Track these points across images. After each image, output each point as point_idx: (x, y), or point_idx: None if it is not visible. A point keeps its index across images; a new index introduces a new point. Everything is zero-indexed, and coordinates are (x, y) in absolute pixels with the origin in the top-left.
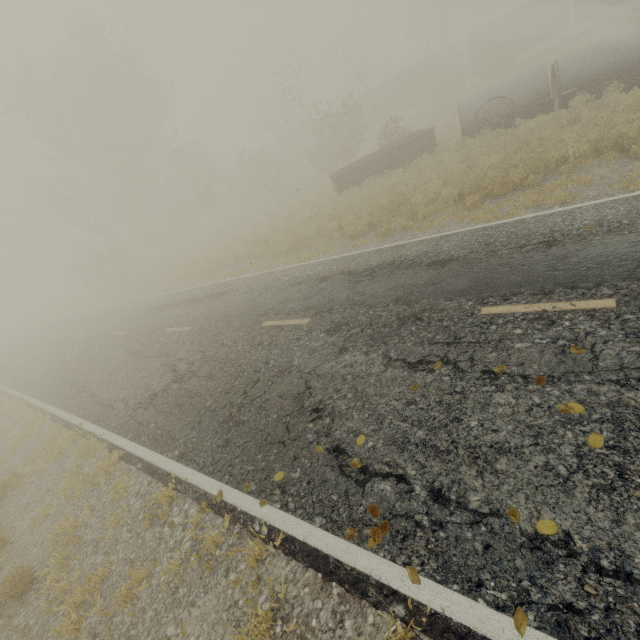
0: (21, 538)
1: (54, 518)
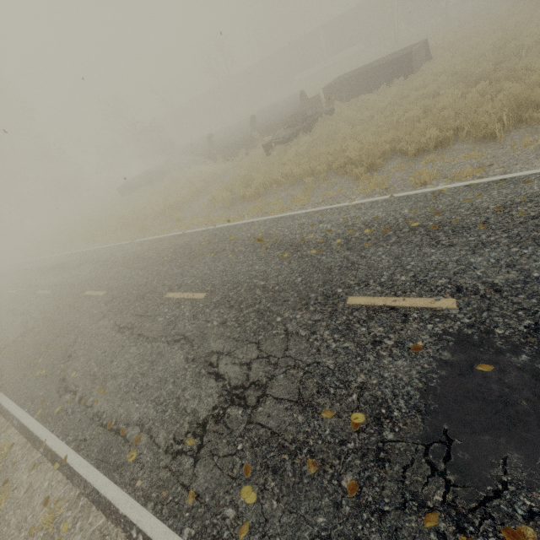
0: None
1: None
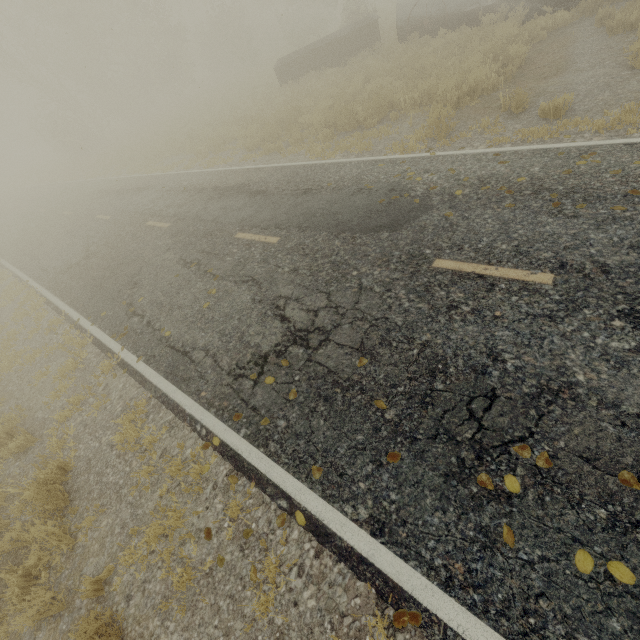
0: None
1: (7, 330)
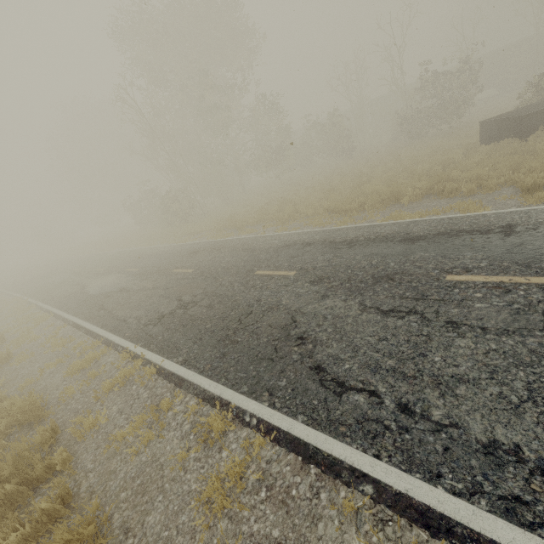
0: None
1: None
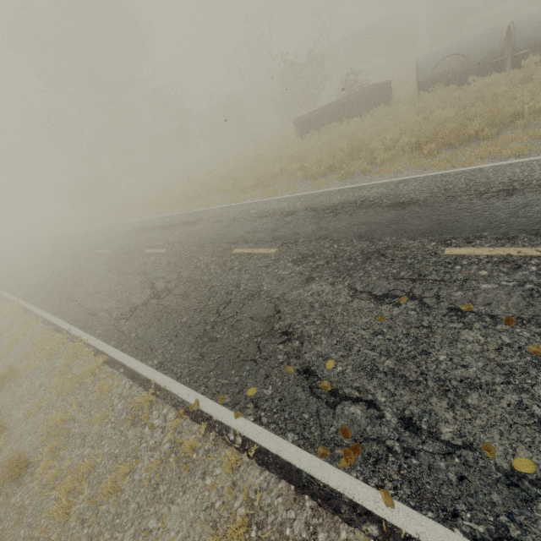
0: (17, 426)
1: (46, 410)
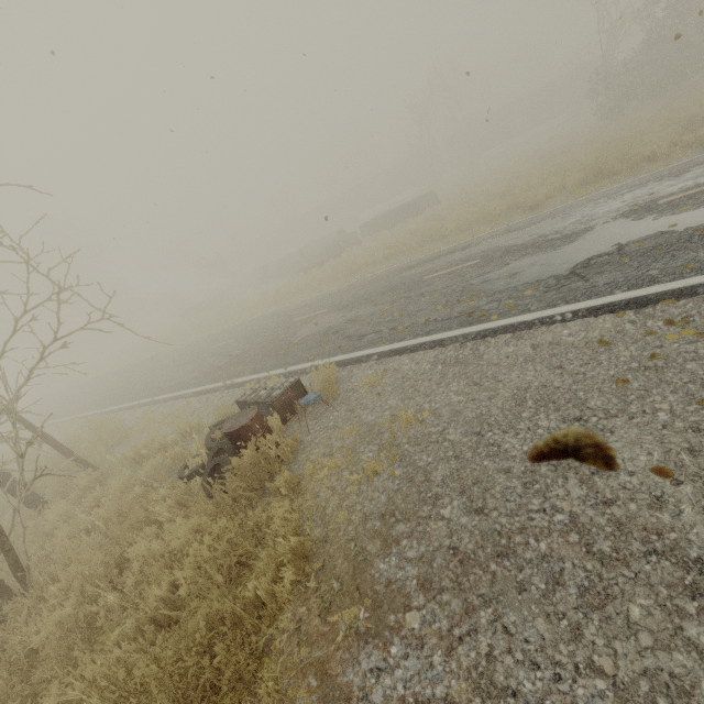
0: None
1: None
